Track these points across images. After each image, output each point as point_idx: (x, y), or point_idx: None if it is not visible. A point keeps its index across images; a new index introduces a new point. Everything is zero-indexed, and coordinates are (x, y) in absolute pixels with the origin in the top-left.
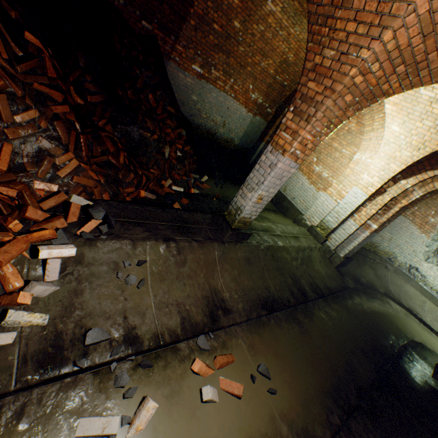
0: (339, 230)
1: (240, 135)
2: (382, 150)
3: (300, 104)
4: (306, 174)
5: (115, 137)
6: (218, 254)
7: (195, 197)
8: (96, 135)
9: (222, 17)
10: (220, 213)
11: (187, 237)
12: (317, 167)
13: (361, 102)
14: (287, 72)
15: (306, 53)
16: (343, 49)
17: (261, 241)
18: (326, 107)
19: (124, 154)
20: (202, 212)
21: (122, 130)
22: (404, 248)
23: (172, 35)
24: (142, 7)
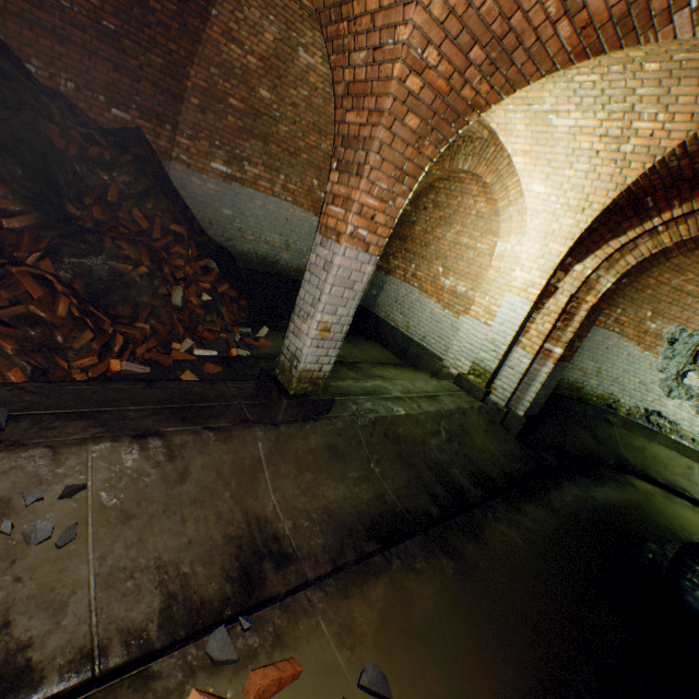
0: (505, 371)
1: None
2: (531, 227)
3: (343, 153)
4: (434, 294)
5: (47, 274)
6: (266, 447)
7: (238, 361)
8: (1, 273)
9: (238, 87)
10: (268, 374)
11: (193, 424)
12: (447, 280)
13: (440, 127)
14: None
15: (332, 74)
16: (375, 42)
17: (359, 411)
18: (378, 141)
19: (69, 300)
20: (243, 380)
21: (75, 265)
22: (627, 383)
23: (167, 124)
24: (107, 90)
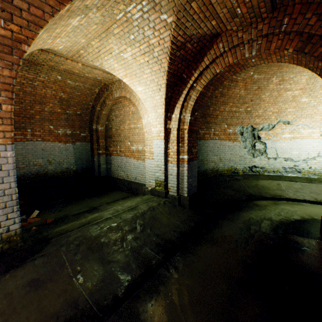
0: (170, 177)
1: (73, 161)
2: (147, 107)
3: None
4: (131, 156)
5: None
6: None
7: None
8: None
9: None
10: None
11: None
12: (133, 146)
13: (2, 56)
14: (71, 105)
15: None
16: None
17: (68, 241)
18: None
19: None
20: None
21: None
22: (235, 159)
23: None
24: None
